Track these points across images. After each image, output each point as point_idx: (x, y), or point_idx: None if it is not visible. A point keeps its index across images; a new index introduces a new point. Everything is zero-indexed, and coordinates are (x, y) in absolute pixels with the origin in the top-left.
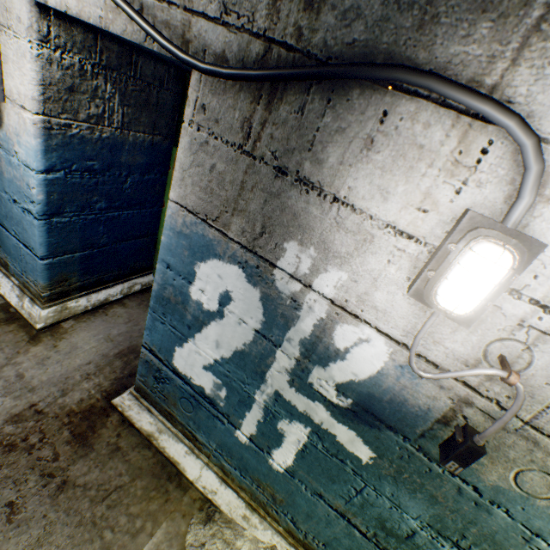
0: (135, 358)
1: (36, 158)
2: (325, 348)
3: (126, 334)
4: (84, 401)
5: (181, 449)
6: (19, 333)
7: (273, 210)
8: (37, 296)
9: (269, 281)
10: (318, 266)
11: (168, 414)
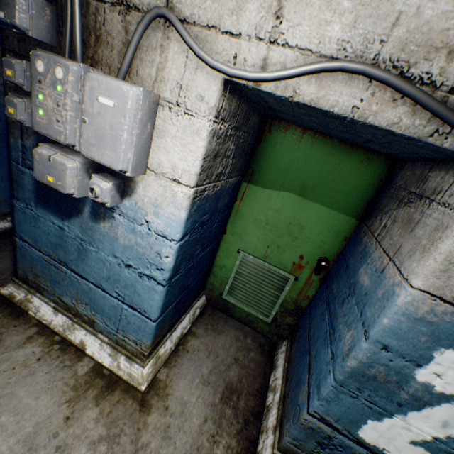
0: (238, 399)
1: (180, 229)
2: None
3: (215, 371)
4: None
5: None
6: (126, 402)
7: None
8: (135, 354)
9: None
10: None
11: None
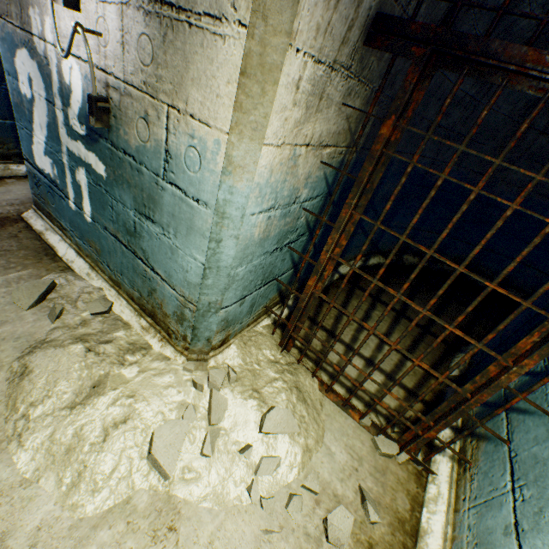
0: None
1: None
2: (66, 90)
3: None
4: (3, 214)
5: (58, 239)
6: None
7: None
8: None
9: (36, 51)
10: (43, 21)
11: (50, 215)
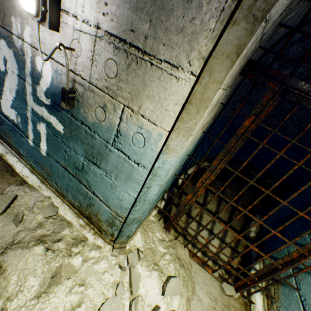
0: None
1: None
2: (36, 74)
3: None
4: None
5: (15, 160)
6: None
7: (4, 1)
8: None
9: (13, 44)
10: (23, 27)
11: (10, 144)
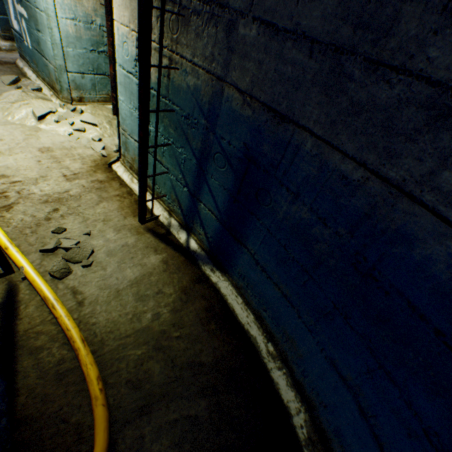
0: None
1: None
2: None
3: None
4: (8, 62)
5: (27, 69)
6: None
7: None
8: (3, 38)
9: None
10: None
11: (24, 58)
